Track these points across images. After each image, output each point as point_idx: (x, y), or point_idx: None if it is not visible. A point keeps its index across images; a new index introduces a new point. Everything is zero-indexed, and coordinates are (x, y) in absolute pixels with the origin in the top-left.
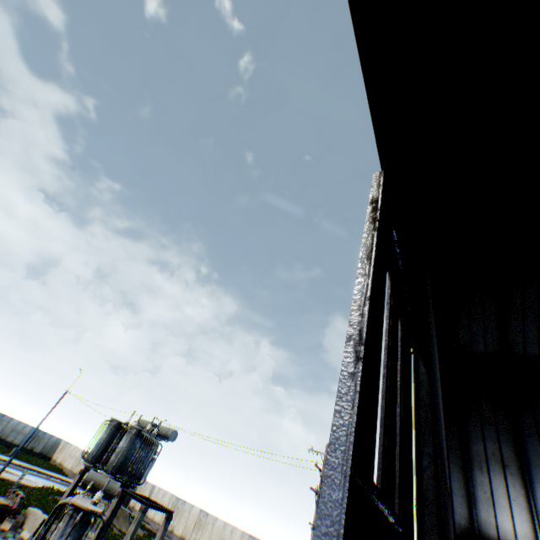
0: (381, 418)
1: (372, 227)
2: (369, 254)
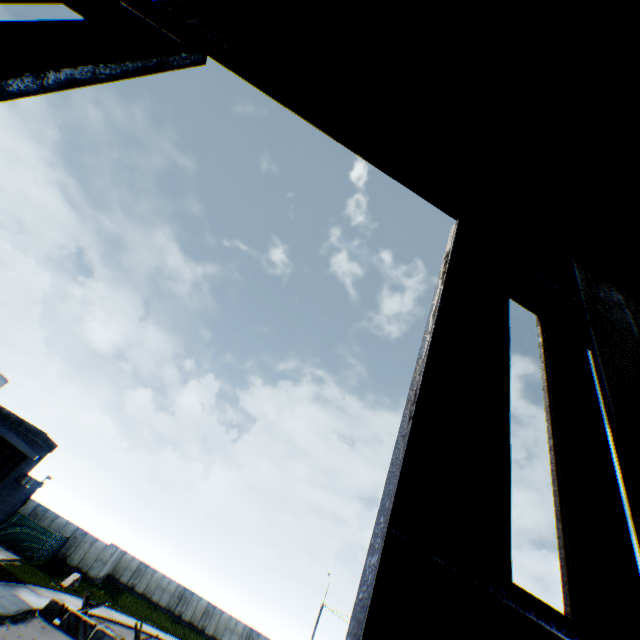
0: (555, 508)
1: (440, 282)
2: (434, 311)
